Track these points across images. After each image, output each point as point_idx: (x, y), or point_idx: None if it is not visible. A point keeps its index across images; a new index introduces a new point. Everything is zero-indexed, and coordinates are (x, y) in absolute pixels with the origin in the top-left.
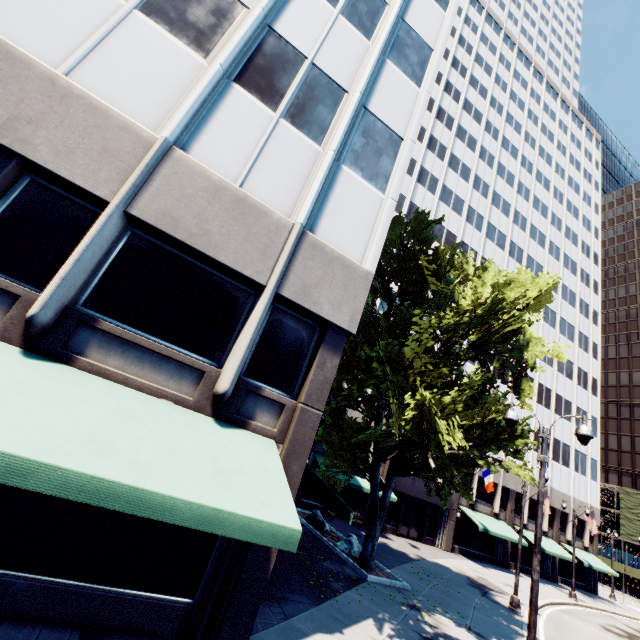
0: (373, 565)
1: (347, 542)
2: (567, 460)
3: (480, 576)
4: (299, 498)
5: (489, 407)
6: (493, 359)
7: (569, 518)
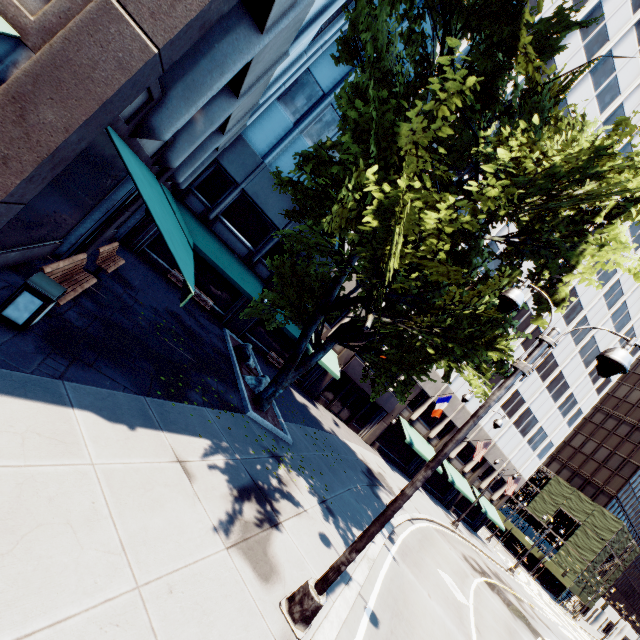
0: (267, 408)
1: (257, 380)
2: (527, 431)
3: (381, 472)
4: (245, 332)
5: (488, 291)
6: (532, 254)
7: (494, 473)
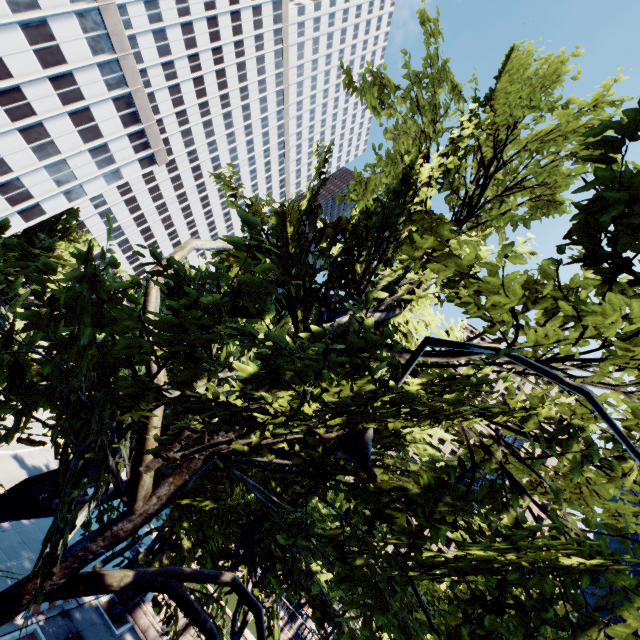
0: None
1: None
2: None
3: None
4: None
5: None
6: None
7: None
